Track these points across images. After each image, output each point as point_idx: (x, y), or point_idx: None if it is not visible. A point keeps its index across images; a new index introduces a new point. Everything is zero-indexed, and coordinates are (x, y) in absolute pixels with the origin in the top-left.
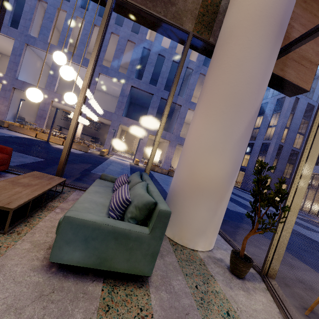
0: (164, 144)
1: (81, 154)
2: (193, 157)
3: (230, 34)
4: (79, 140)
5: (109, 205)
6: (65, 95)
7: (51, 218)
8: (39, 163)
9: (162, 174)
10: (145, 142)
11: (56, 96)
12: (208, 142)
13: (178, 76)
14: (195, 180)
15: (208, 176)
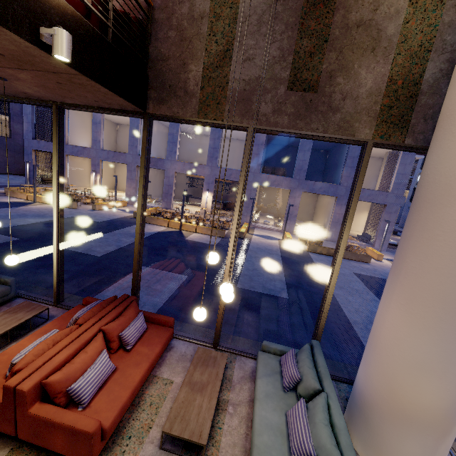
0: (326, 199)
1: (219, 244)
2: (390, 366)
3: (445, 189)
4: (210, 215)
5: (286, 429)
6: (223, 297)
7: (228, 426)
8: (185, 287)
9: (329, 256)
10: (296, 204)
11: (179, 166)
12: (415, 355)
13: (352, 208)
14: (397, 401)
15: (418, 402)
